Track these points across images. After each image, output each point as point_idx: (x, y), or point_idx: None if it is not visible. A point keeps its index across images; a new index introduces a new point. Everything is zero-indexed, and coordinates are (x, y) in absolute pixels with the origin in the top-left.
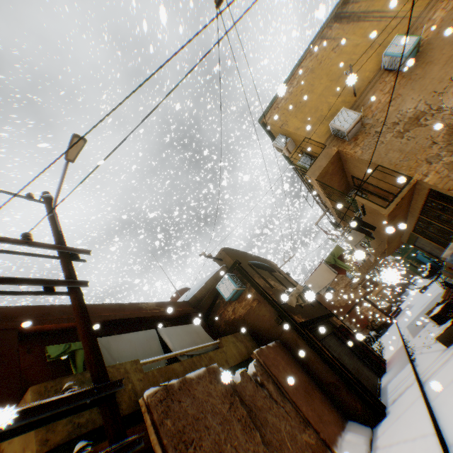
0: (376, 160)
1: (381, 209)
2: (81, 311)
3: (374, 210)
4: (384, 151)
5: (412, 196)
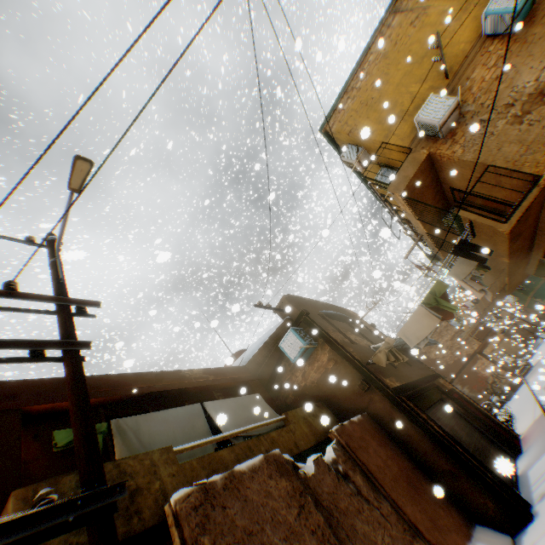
0: (484, 159)
1: (497, 224)
2: (76, 382)
3: (488, 227)
4: (496, 144)
5: (541, 204)
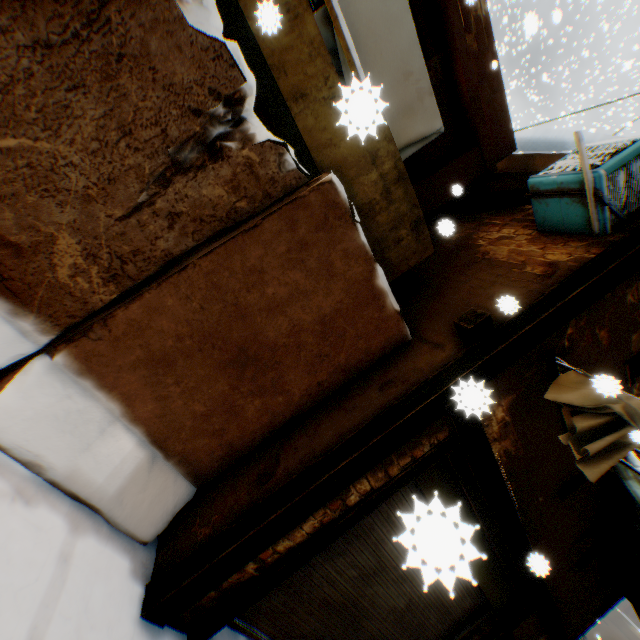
0: None
1: None
2: None
3: None
4: None
5: None
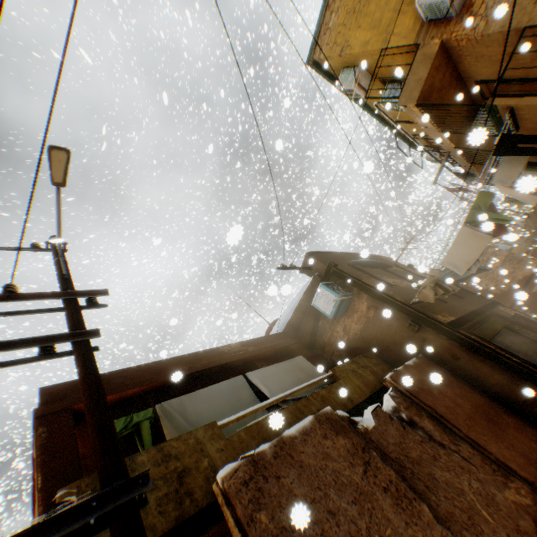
0: (517, 23)
1: None
2: (85, 372)
3: (536, 109)
4: None
5: None
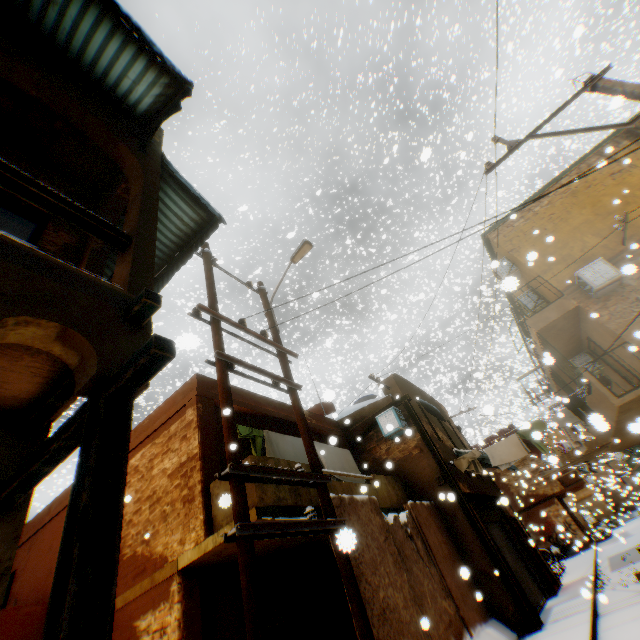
0: (624, 334)
1: (611, 396)
2: (301, 411)
3: (602, 395)
4: (639, 327)
5: None
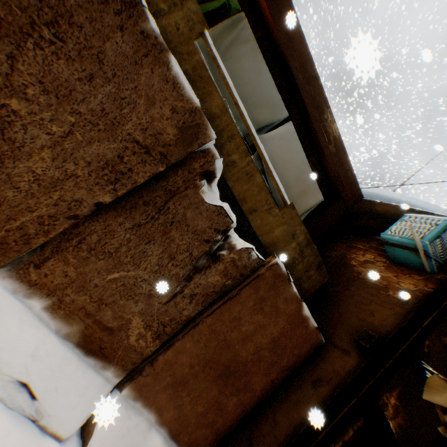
0: None
1: None
2: None
3: None
4: None
5: None
